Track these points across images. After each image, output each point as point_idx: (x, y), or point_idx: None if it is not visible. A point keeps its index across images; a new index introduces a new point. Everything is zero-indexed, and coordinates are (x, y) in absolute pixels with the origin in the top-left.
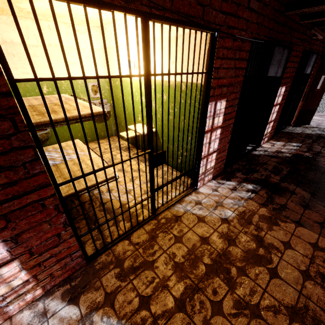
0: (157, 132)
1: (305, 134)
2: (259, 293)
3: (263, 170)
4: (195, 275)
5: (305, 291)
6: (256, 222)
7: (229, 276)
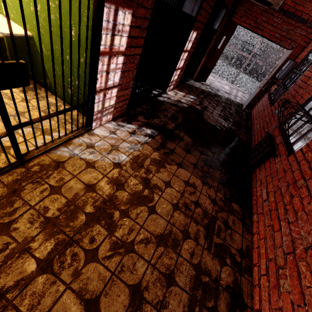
0: (33, 39)
1: (201, 89)
2: (137, 230)
3: (163, 117)
4: (71, 228)
5: (173, 219)
6: (147, 166)
7: (111, 221)
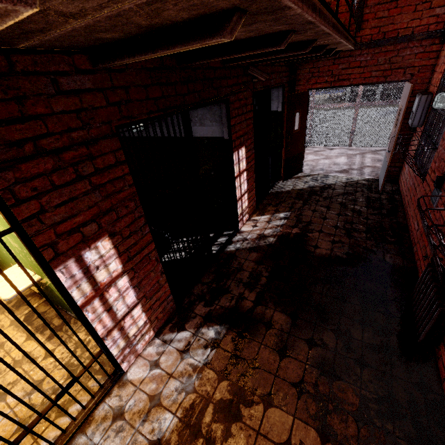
0: (44, 280)
1: (296, 191)
2: None
3: (235, 286)
4: None
5: None
6: (207, 427)
7: None
